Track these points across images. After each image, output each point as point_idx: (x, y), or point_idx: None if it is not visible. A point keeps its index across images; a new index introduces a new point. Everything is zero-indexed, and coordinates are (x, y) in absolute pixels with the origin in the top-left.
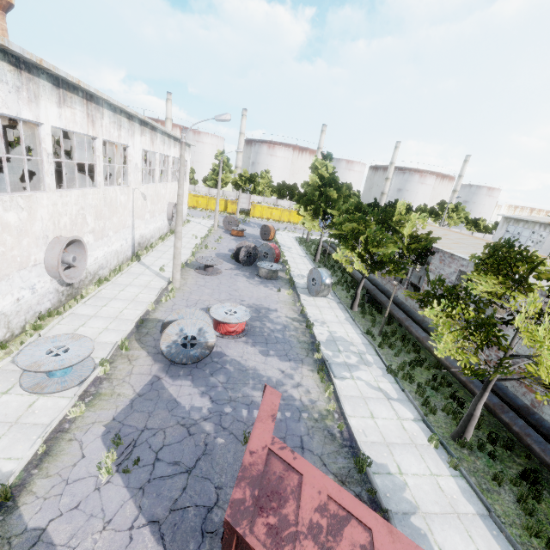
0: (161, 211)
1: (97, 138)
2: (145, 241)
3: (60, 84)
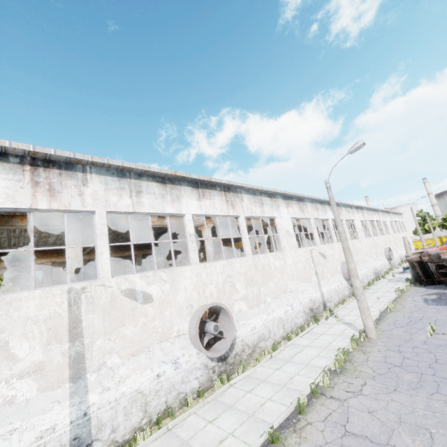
0: (403, 246)
1: (380, 221)
2: (402, 258)
3: (373, 211)
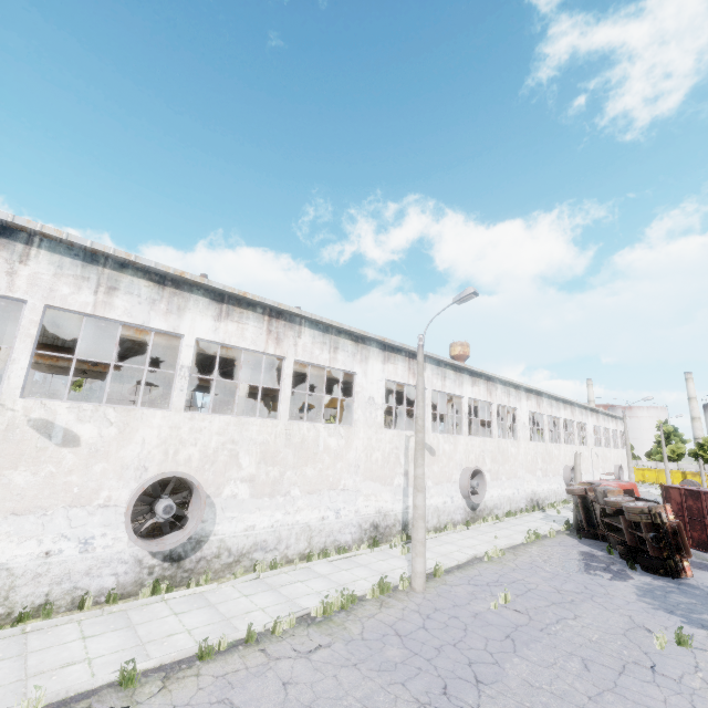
0: (609, 470)
1: (574, 421)
2: None
3: (564, 402)
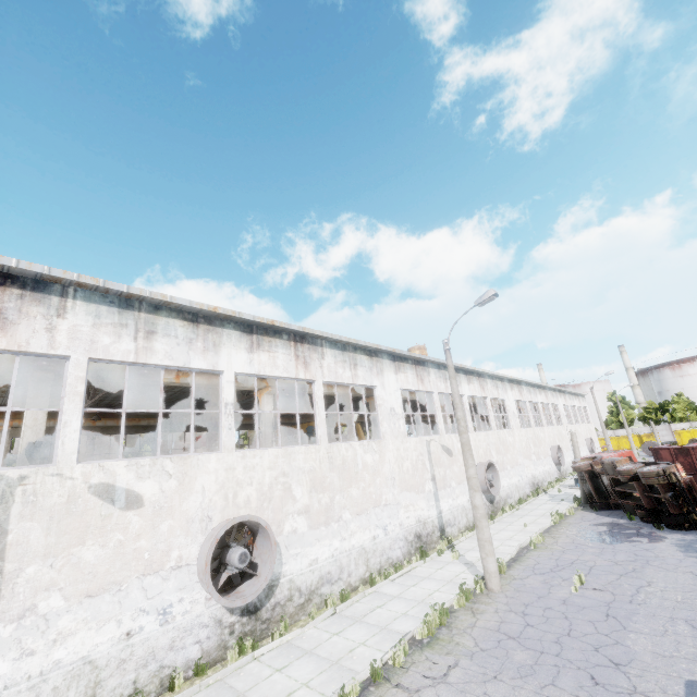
0: (583, 444)
1: (549, 404)
2: None
3: (538, 387)
